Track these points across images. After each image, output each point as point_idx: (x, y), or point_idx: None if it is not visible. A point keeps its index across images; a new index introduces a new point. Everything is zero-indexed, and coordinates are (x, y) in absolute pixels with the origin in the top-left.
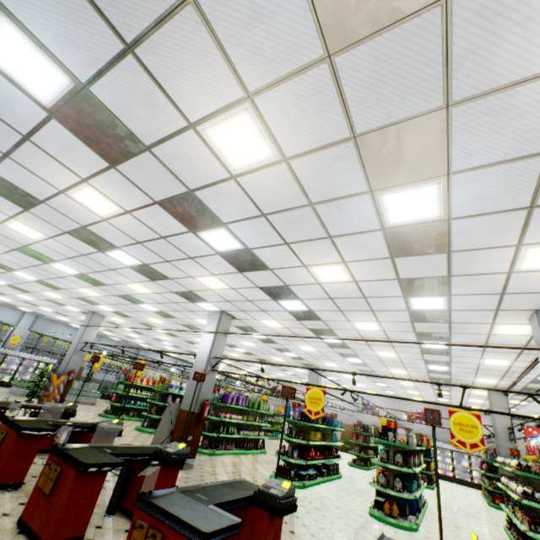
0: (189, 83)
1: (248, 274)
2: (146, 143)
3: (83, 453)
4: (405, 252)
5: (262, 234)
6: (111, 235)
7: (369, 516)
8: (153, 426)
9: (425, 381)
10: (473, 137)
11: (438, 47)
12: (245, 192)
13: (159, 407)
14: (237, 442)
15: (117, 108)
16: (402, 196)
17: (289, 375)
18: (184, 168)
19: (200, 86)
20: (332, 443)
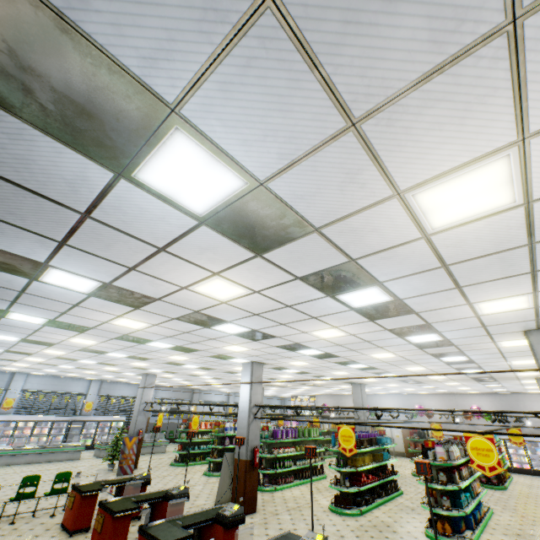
0: (175, 274)
1: (262, 341)
2: (156, 297)
3: (162, 530)
4: (380, 317)
5: (261, 322)
6: (147, 336)
7: (424, 537)
8: (218, 469)
9: (439, 410)
10: (382, 268)
11: (326, 244)
12: (236, 307)
13: (219, 450)
14: (295, 473)
15: (132, 288)
16: (353, 294)
17: (337, 390)
18: (187, 303)
19: (182, 274)
20: (384, 462)
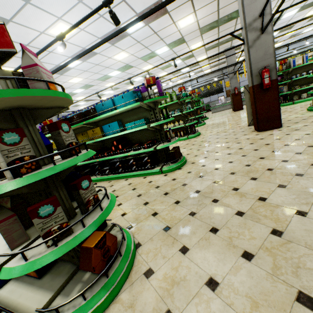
0: None
1: None
2: None
3: None
4: None
5: None
6: None
7: None
8: None
9: None
10: None
11: None
12: None
13: None
14: None
15: None
16: None
17: None
18: None
19: None
20: (100, 139)
